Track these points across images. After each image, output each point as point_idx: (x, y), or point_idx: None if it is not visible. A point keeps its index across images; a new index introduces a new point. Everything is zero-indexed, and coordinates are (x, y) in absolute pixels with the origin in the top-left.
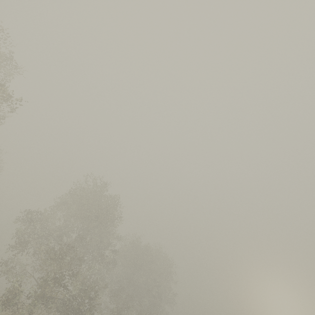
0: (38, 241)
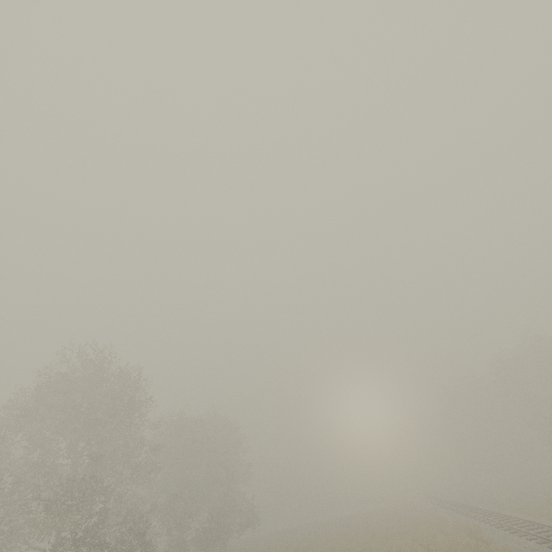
0: (0, 503)
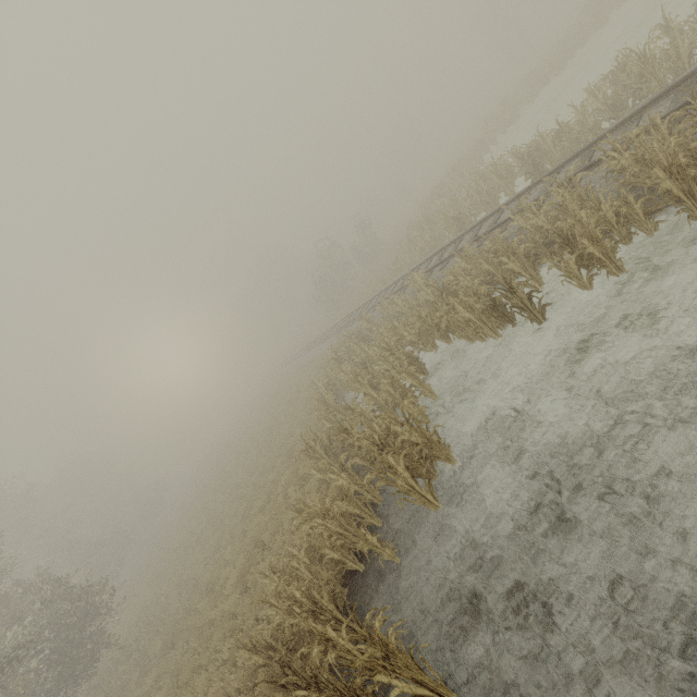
0: None
